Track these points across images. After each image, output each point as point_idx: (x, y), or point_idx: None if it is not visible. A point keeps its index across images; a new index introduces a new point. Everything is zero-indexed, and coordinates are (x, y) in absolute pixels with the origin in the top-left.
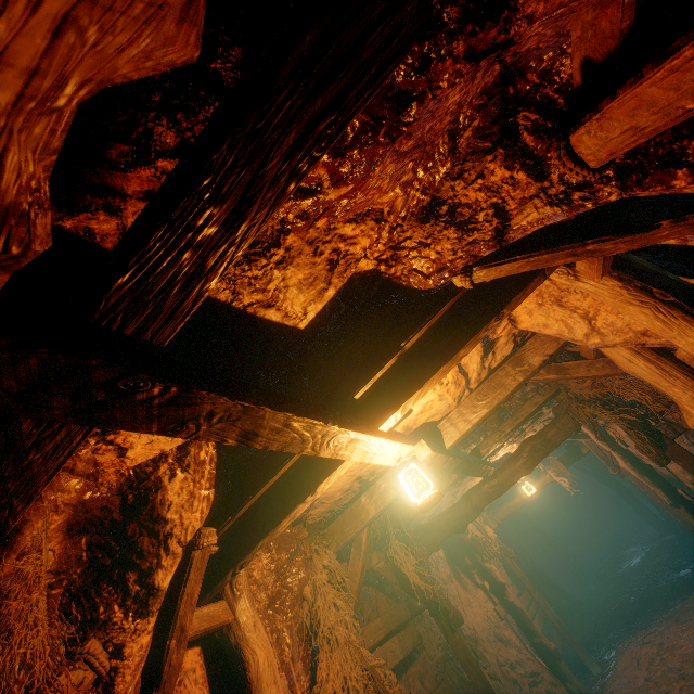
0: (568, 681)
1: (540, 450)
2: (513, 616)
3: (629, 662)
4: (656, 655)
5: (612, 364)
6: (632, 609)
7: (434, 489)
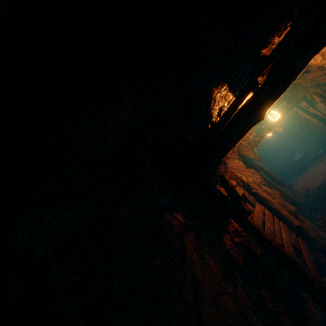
0: (285, 186)
1: (285, 112)
2: (266, 174)
3: (302, 179)
4: (311, 174)
5: (322, 71)
6: (300, 168)
7: (280, 116)
